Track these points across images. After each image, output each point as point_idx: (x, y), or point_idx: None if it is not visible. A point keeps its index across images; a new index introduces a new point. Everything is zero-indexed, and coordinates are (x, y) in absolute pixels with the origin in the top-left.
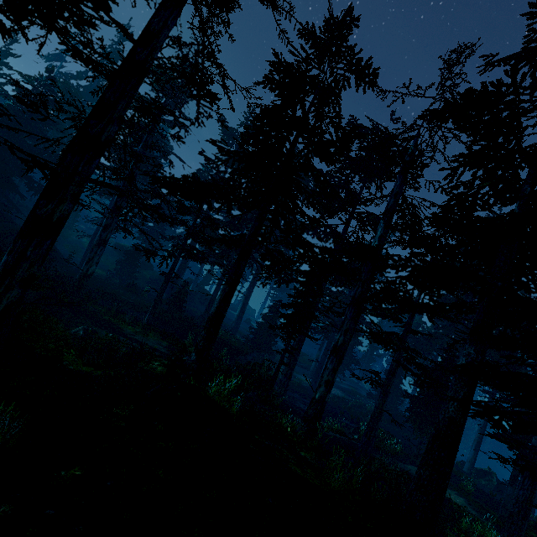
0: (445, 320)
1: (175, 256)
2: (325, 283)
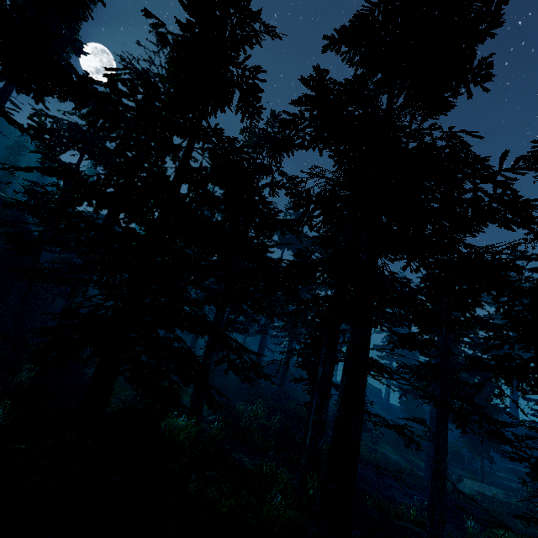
0: None
1: None
2: None
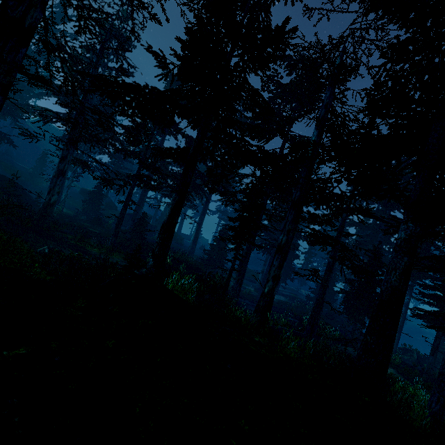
0: (369, 230)
1: (131, 184)
2: (266, 201)
